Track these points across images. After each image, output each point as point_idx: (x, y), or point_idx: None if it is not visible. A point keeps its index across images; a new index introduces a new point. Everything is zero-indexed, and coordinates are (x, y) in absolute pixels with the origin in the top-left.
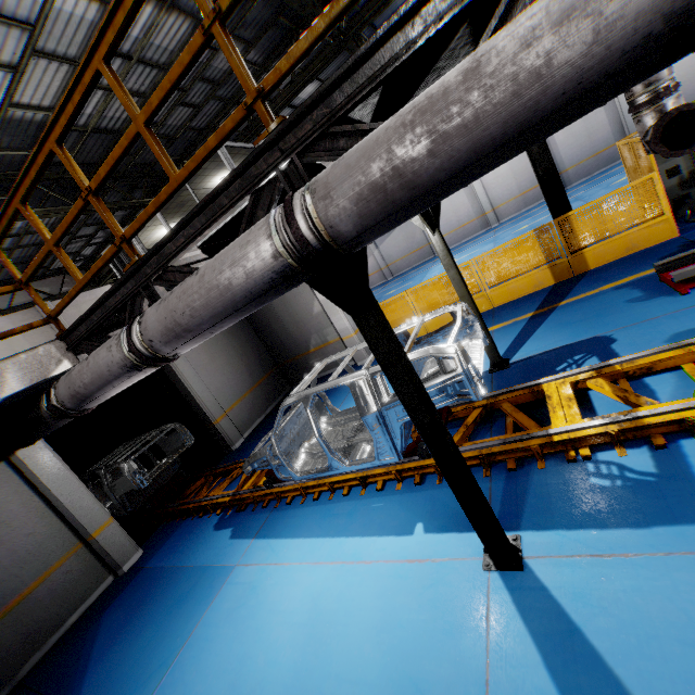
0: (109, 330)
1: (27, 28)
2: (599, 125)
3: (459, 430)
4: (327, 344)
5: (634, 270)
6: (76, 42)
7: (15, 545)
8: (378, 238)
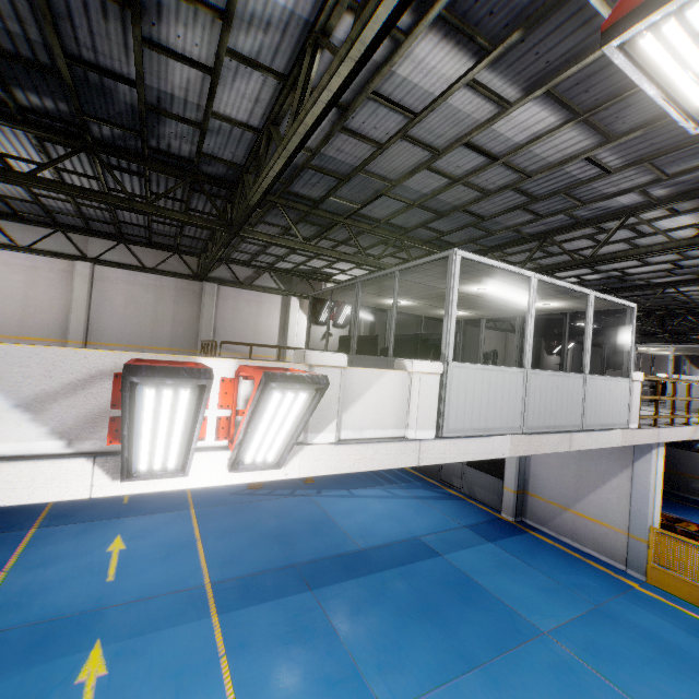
0: None
1: None
2: None
3: None
4: None
5: None
6: None
7: None
8: None
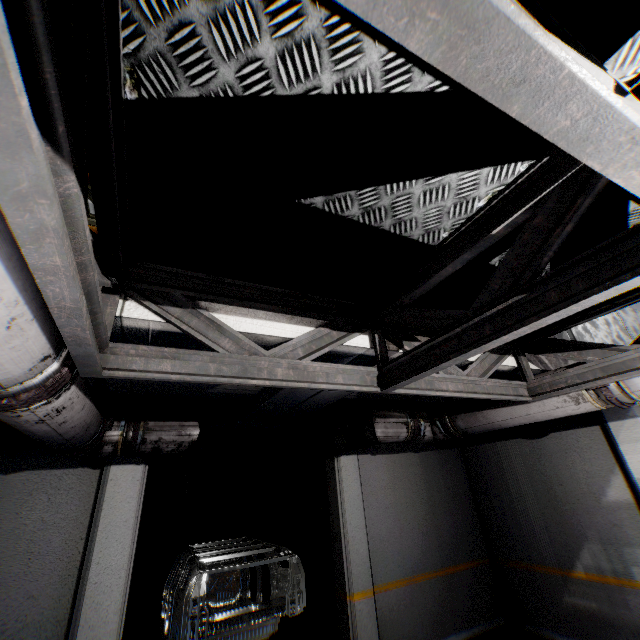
0: (202, 293)
1: None
2: None
3: None
4: (625, 584)
5: None
6: None
7: (6, 599)
8: None
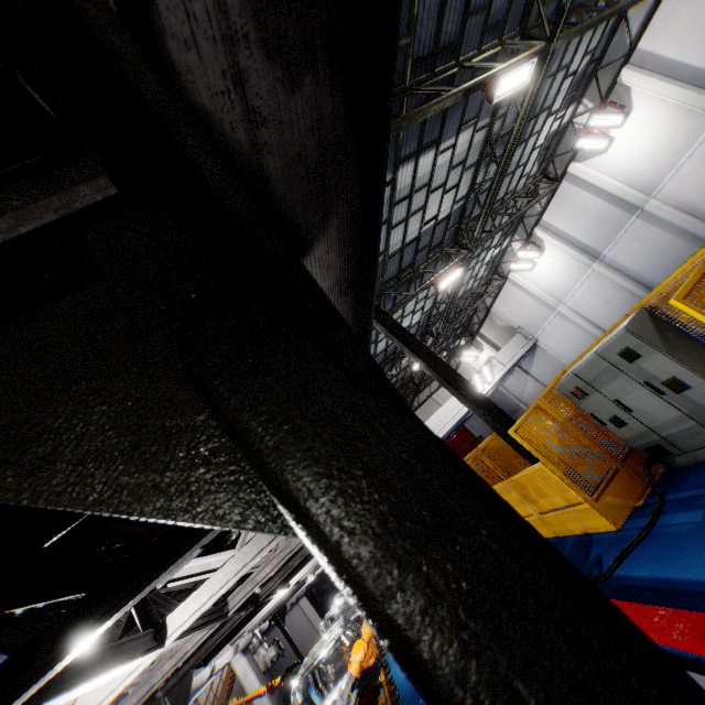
0: None
1: None
2: (664, 241)
3: None
4: None
5: None
6: None
7: (302, 634)
8: (525, 366)
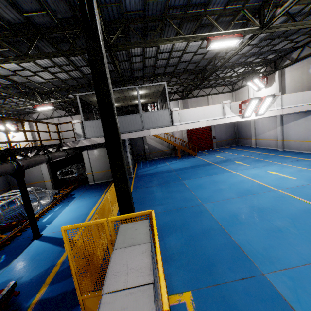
0: None
1: (25, 70)
2: None
3: (2, 234)
4: None
5: (57, 282)
6: (39, 68)
7: (35, 174)
8: (286, 119)
